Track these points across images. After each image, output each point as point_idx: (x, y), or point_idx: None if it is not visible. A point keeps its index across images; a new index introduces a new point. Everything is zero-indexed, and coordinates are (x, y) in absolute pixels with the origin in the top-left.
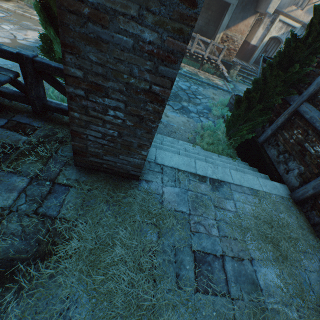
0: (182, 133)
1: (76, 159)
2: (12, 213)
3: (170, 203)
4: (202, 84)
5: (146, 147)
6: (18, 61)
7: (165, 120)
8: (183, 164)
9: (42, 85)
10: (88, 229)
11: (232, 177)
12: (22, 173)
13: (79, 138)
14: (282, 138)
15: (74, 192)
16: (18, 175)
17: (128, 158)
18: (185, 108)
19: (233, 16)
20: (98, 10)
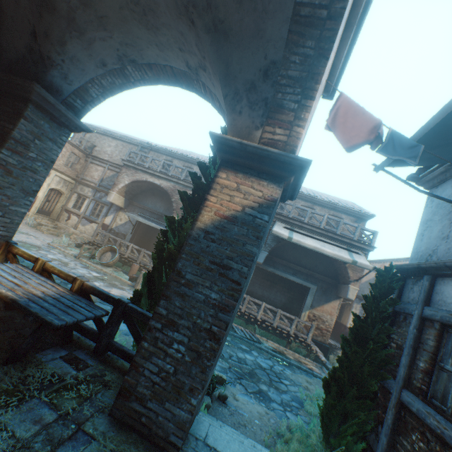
0: (255, 430)
1: (116, 403)
2: (24, 448)
3: None
4: (290, 365)
5: (197, 392)
6: (115, 304)
7: (232, 403)
8: None
9: (119, 325)
10: None
11: None
12: (55, 406)
13: (135, 371)
14: (404, 451)
15: (95, 446)
16: (50, 407)
17: (174, 408)
18: (263, 392)
19: (316, 297)
20: (190, 281)
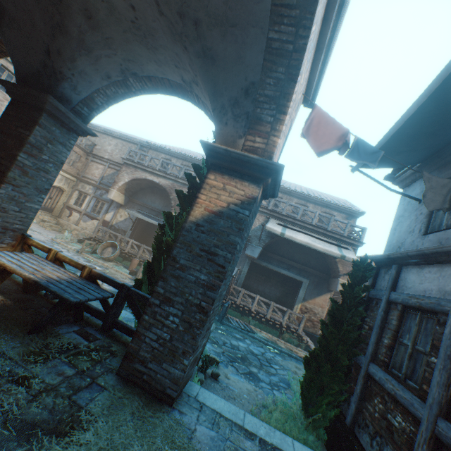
0: (244, 402)
1: (122, 365)
2: (53, 390)
3: (200, 442)
4: (281, 353)
5: (189, 355)
6: (120, 288)
7: (224, 380)
8: (228, 411)
9: (123, 306)
10: (106, 428)
11: (295, 449)
12: (73, 365)
13: (138, 339)
14: (367, 413)
15: (107, 393)
16: (69, 366)
17: (170, 368)
18: (253, 373)
19: (308, 291)
20: (183, 266)
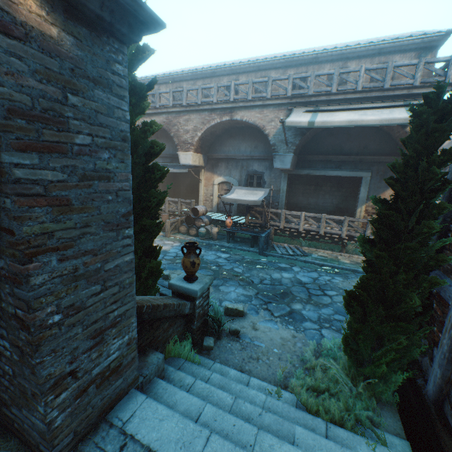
0: (271, 361)
1: None
2: None
3: None
4: (343, 271)
5: (39, 398)
6: None
7: (247, 335)
8: (175, 441)
9: None
10: None
11: None
12: None
13: None
14: None
15: None
16: None
17: (31, 416)
18: (294, 312)
19: (372, 187)
20: None
